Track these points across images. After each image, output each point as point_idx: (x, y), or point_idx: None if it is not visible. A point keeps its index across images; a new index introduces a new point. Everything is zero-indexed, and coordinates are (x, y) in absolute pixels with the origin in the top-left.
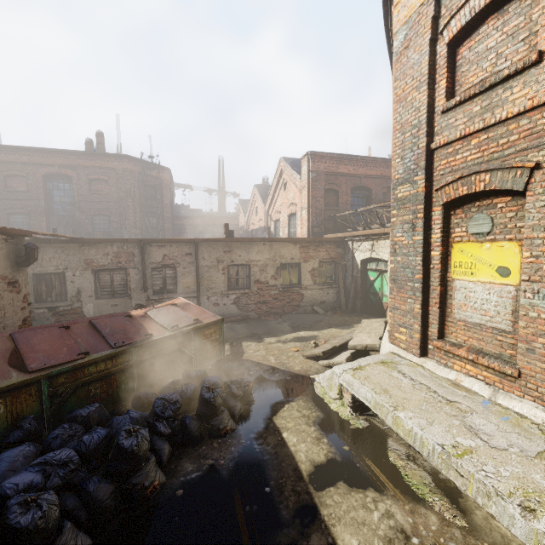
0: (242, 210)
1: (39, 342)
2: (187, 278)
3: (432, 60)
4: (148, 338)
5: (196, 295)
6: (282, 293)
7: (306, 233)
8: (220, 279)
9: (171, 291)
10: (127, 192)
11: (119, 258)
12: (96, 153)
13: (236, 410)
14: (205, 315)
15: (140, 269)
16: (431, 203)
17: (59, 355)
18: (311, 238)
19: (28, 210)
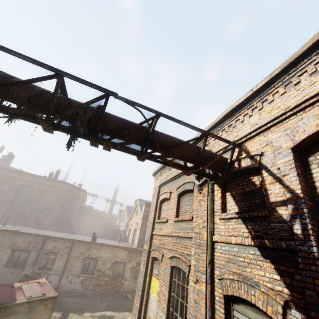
0: (119, 216)
1: None
2: (61, 261)
3: (157, 204)
4: (14, 301)
5: (61, 274)
6: (111, 280)
7: (137, 243)
8: (79, 265)
9: (48, 268)
10: (58, 199)
11: (30, 244)
12: (52, 179)
13: None
14: (50, 291)
15: (37, 252)
16: (150, 255)
17: None
18: (134, 248)
19: (1, 200)
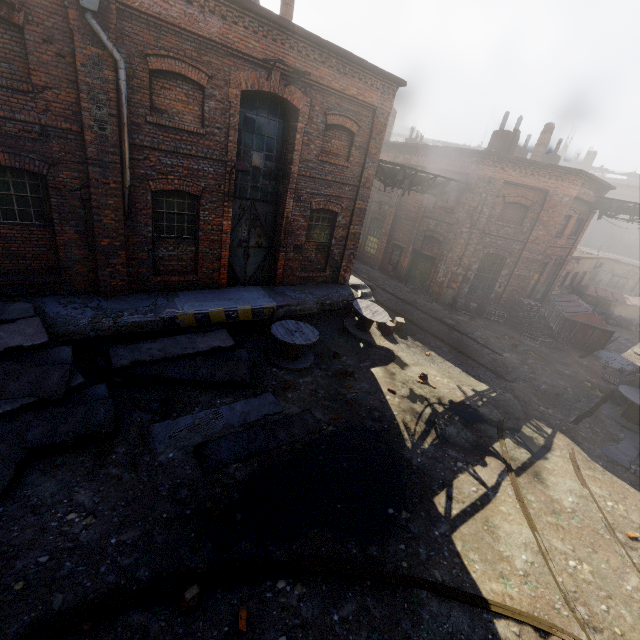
0: None
1: (600, 291)
2: None
3: None
4: (624, 302)
5: None
6: None
7: None
8: None
9: None
10: None
11: (628, 273)
12: None
13: (637, 330)
14: None
15: (635, 281)
16: None
17: (603, 295)
18: None
19: None
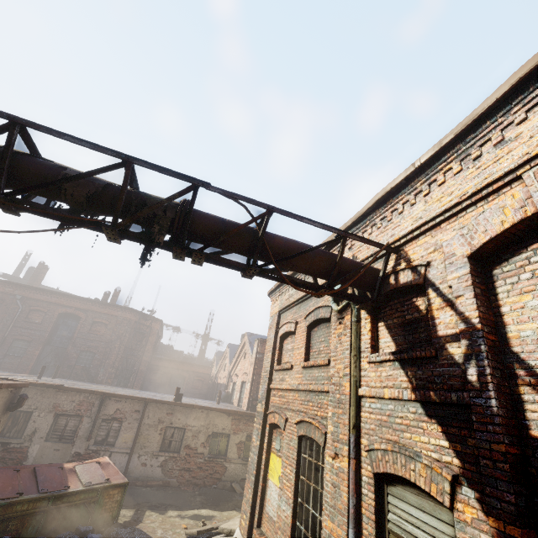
0: (216, 361)
1: None
2: (128, 433)
3: (275, 341)
4: (66, 489)
5: (129, 452)
6: (207, 462)
7: (247, 404)
8: (156, 439)
9: (110, 444)
10: (119, 336)
11: (81, 406)
12: (108, 303)
13: None
14: (117, 476)
15: (93, 418)
16: (267, 421)
17: (5, 492)
18: (243, 412)
19: (32, 338)
